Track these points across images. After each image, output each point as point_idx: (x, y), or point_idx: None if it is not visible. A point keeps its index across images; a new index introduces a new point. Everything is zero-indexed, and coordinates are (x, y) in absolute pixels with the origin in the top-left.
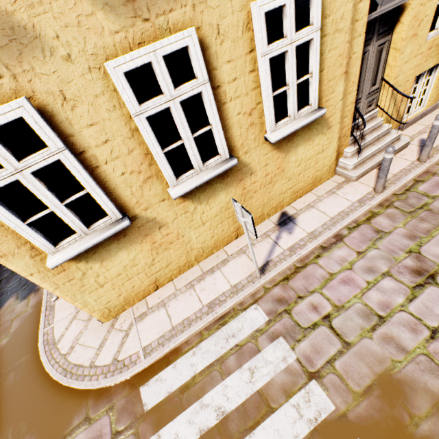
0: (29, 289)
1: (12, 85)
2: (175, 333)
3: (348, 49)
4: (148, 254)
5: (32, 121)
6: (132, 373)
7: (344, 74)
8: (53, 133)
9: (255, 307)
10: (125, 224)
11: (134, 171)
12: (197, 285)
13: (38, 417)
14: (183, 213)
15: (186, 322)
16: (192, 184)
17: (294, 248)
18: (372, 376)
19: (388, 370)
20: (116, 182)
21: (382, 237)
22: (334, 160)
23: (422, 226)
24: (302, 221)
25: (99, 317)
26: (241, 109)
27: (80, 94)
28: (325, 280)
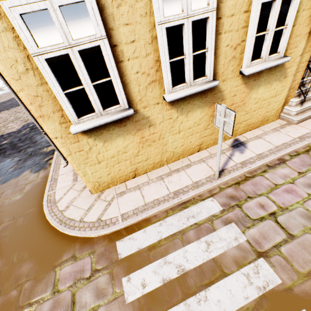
0: (40, 167)
1: None
2: (147, 208)
3: None
4: (136, 146)
5: (90, 7)
6: (111, 230)
7: (308, 34)
8: (101, 21)
9: (211, 199)
10: (130, 112)
11: (144, 73)
12: (165, 178)
13: (37, 250)
14: (168, 119)
15: (156, 202)
16: (183, 93)
17: (245, 163)
18: None
19: None
20: (131, 78)
21: None
22: (281, 106)
23: None
24: (252, 146)
25: (90, 188)
26: (230, 42)
27: None
28: (271, 188)
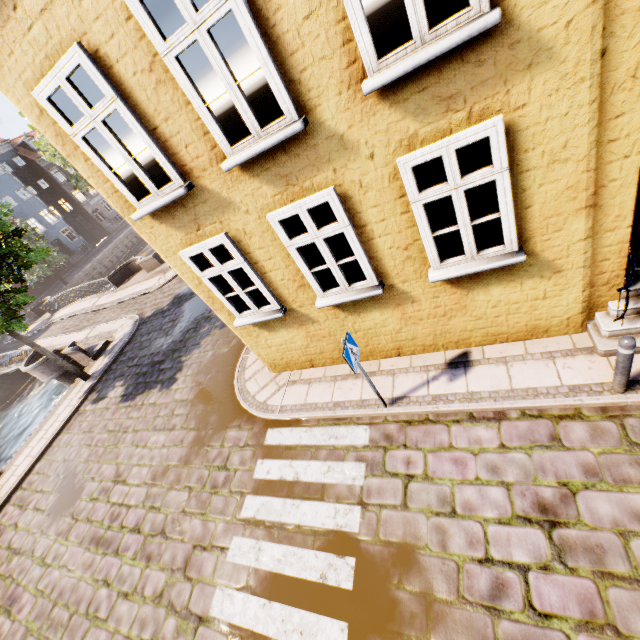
0: None
1: (220, 226)
2: (303, 409)
3: (593, 178)
4: (304, 339)
5: (228, 246)
6: (268, 416)
7: (585, 209)
8: (238, 253)
9: (366, 428)
10: (280, 315)
11: (290, 279)
12: (338, 382)
13: (223, 408)
14: (334, 318)
15: (314, 406)
16: (333, 301)
17: (439, 399)
18: (400, 539)
19: (416, 546)
20: (278, 284)
21: (550, 448)
22: (578, 312)
23: (624, 470)
24: (475, 375)
25: (268, 367)
26: (393, 244)
27: (254, 231)
28: (440, 447)
